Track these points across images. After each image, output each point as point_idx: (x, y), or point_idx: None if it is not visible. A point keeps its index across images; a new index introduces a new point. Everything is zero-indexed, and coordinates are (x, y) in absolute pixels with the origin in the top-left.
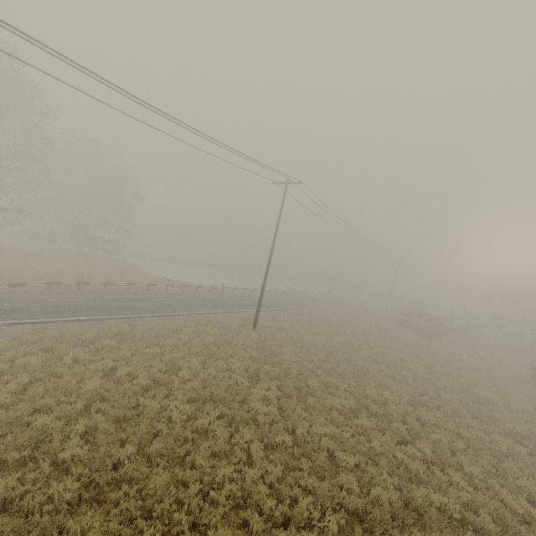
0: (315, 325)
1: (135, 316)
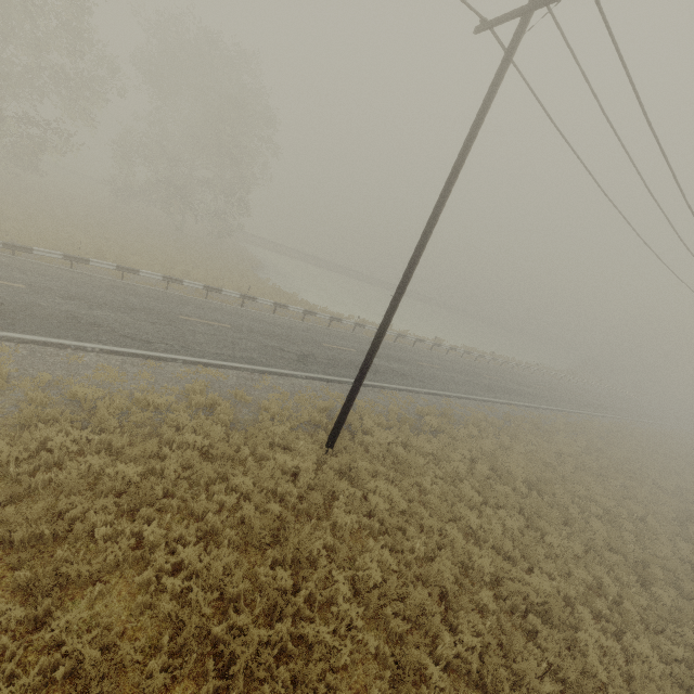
0: (508, 465)
1: (65, 345)
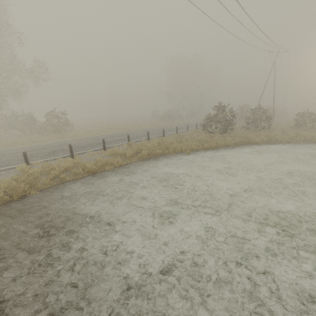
0: None
1: None
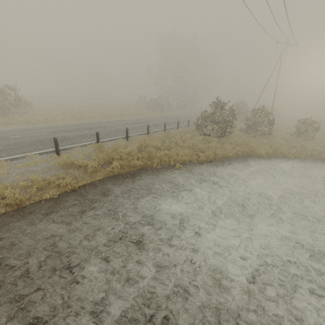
0: None
1: None
